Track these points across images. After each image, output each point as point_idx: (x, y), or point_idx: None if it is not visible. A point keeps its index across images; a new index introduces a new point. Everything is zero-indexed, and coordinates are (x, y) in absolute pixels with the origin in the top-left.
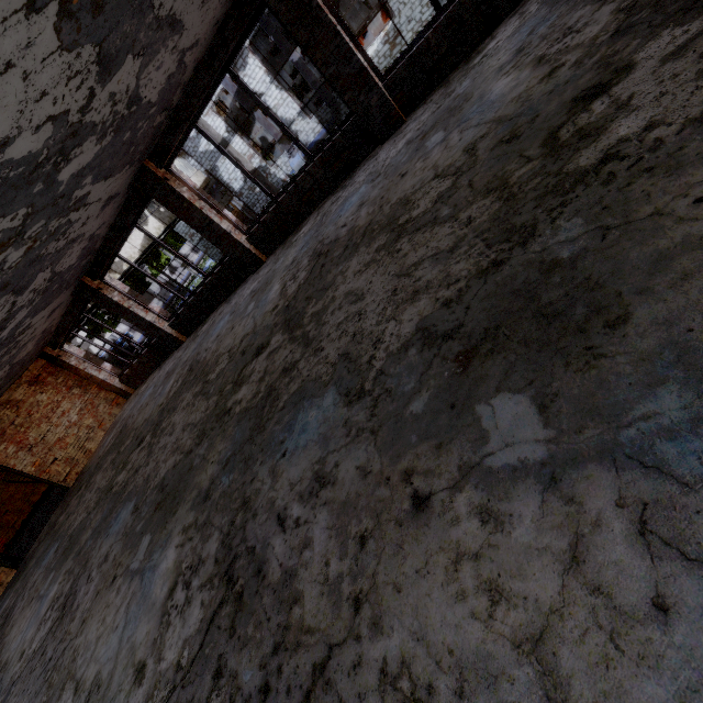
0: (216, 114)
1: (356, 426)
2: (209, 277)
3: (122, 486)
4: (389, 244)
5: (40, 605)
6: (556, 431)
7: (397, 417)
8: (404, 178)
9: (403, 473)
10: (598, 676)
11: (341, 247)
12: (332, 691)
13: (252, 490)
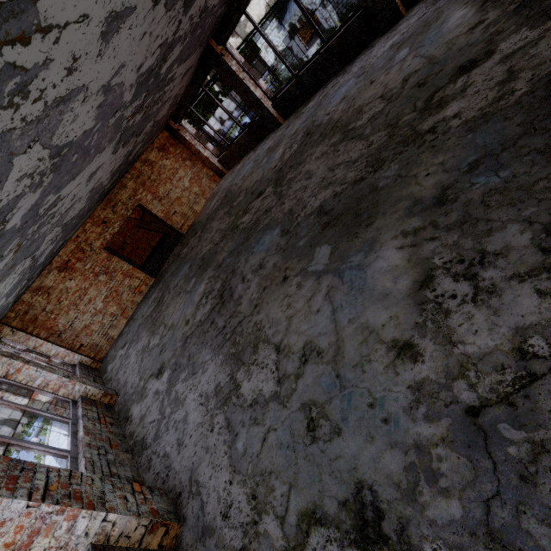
0: None
1: None
2: (327, 43)
3: (251, 223)
4: None
5: (190, 296)
6: None
7: None
8: None
9: None
10: None
11: None
12: None
13: None
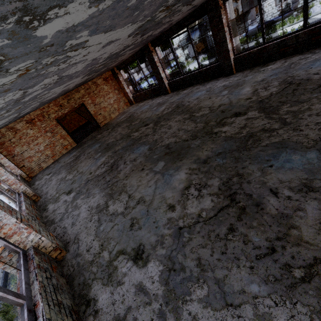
0: None
1: None
2: (200, 69)
3: (137, 137)
4: None
5: (96, 161)
6: None
7: None
8: None
9: None
10: None
11: (314, 84)
12: None
13: (244, 171)
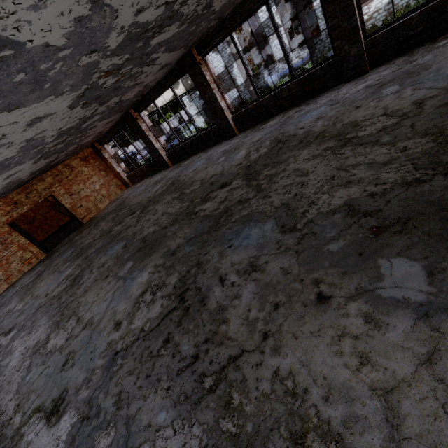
0: (234, 32)
1: (285, 246)
2: (200, 133)
3: (118, 232)
4: (335, 148)
5: (59, 275)
6: (437, 289)
7: (316, 249)
8: (358, 109)
9: (314, 280)
10: (427, 421)
11: (297, 140)
12: (239, 371)
13: (204, 259)
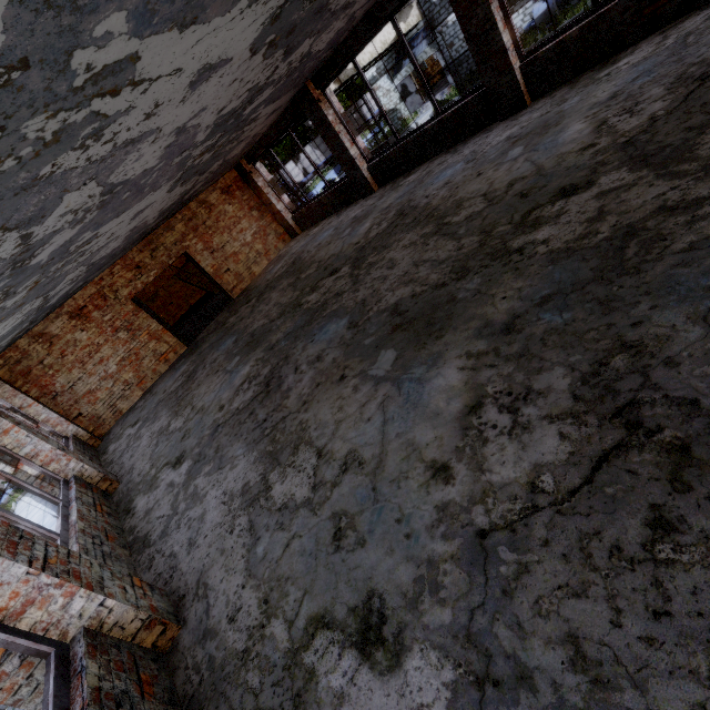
0: None
1: None
2: (441, 115)
3: (318, 304)
4: None
5: (230, 377)
6: None
7: None
8: None
9: None
10: None
11: None
12: None
13: (642, 334)
